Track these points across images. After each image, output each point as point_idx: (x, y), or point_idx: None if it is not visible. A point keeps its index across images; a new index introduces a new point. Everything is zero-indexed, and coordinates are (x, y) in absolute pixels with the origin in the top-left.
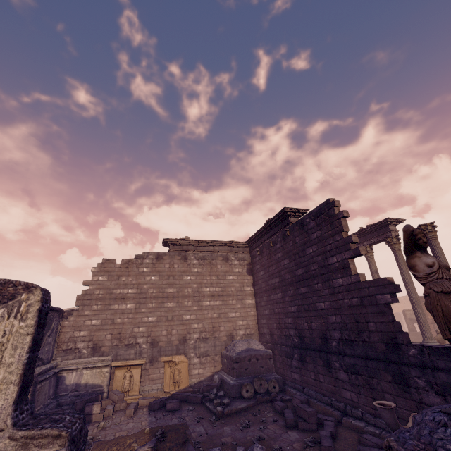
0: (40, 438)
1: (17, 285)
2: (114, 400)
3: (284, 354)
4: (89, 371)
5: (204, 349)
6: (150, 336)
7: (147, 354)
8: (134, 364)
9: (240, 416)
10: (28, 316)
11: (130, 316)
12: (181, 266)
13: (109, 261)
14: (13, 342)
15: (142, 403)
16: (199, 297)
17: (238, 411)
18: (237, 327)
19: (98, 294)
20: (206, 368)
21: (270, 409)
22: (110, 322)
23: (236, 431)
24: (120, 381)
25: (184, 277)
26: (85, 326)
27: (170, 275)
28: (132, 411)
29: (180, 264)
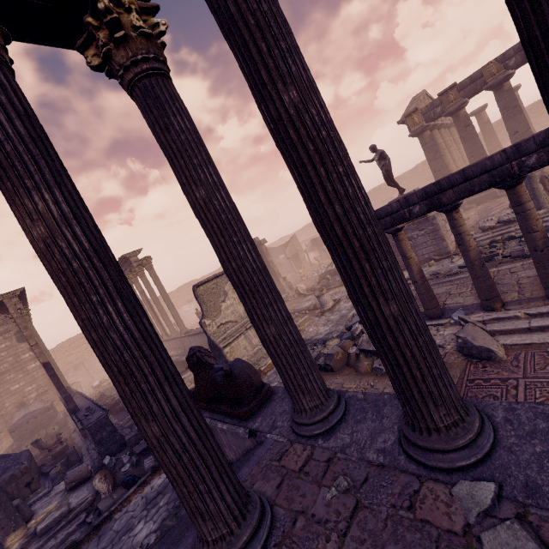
0: None
1: None
2: None
3: None
4: None
5: None
6: None
7: None
8: None
9: None
10: None
11: None
12: None
13: None
14: None
15: None
16: None
17: None
18: (27, 393)
19: None
20: (4, 442)
21: None
22: None
23: None
24: None
25: None
26: None
27: None
28: None
29: None
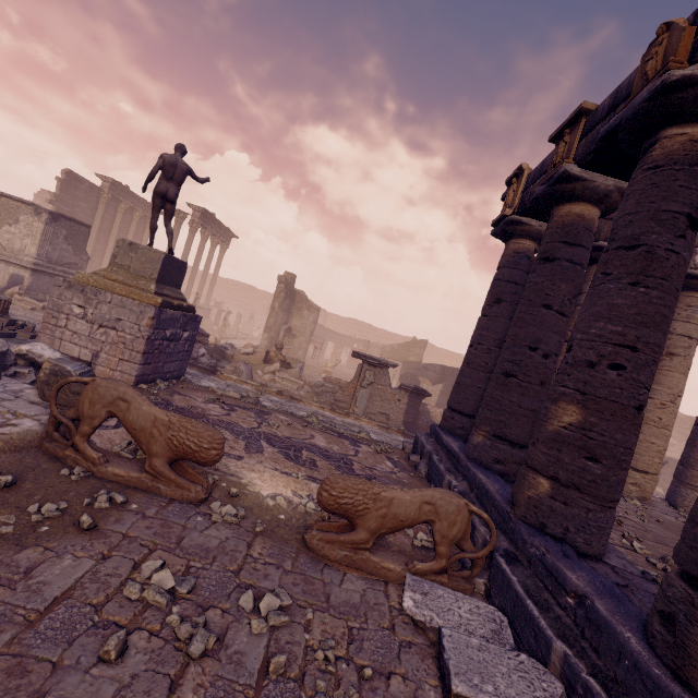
0: None
1: None
2: None
3: None
4: None
5: None
6: None
7: None
8: None
9: None
10: None
11: None
12: None
13: (45, 192)
14: None
15: None
16: None
17: None
18: None
19: None
20: None
21: None
22: None
23: None
24: None
25: None
26: None
27: None
28: None
29: None
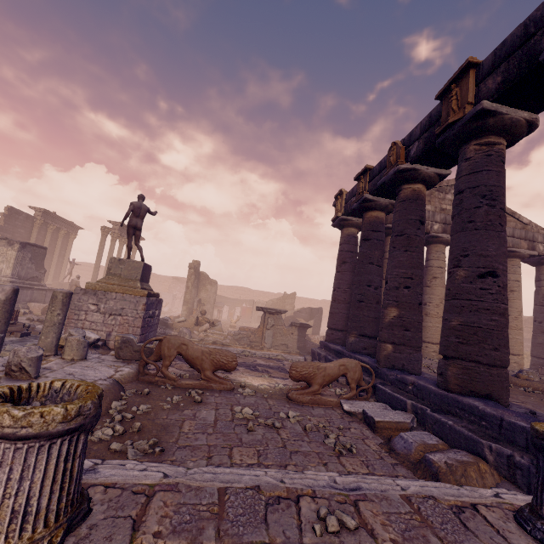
0: None
1: None
2: None
3: None
4: None
5: None
6: None
7: None
8: None
9: None
10: None
11: None
12: None
13: None
14: None
15: None
16: None
17: None
18: None
19: None
20: None
21: None
22: None
23: None
24: None
25: None
26: None
27: None
28: None
29: None
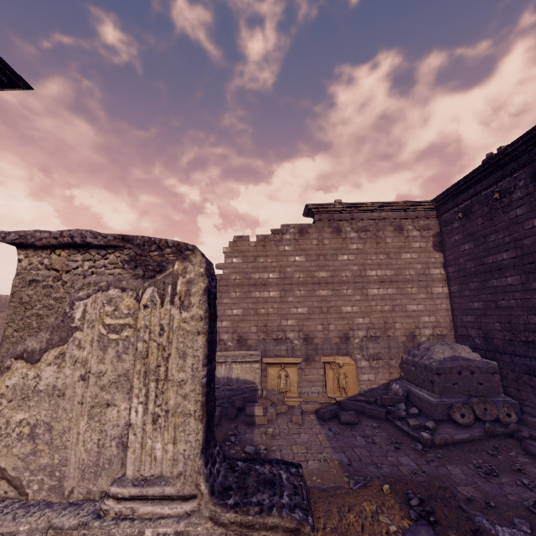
0: (263, 529)
1: (163, 248)
2: (273, 401)
3: (521, 370)
4: (238, 366)
5: (374, 350)
6: (302, 331)
7: (301, 351)
8: (288, 363)
9: (464, 451)
10: (191, 302)
11: (275, 305)
12: (333, 242)
13: (241, 239)
14: (177, 344)
15: (306, 408)
16: (361, 283)
17: (456, 443)
18: (421, 324)
19: (234, 279)
20: (379, 374)
21: (517, 449)
22: (252, 312)
23: (475, 478)
24: (274, 380)
25: (339, 257)
26: (226, 316)
27: (320, 254)
28: (299, 419)
29: (331, 239)
